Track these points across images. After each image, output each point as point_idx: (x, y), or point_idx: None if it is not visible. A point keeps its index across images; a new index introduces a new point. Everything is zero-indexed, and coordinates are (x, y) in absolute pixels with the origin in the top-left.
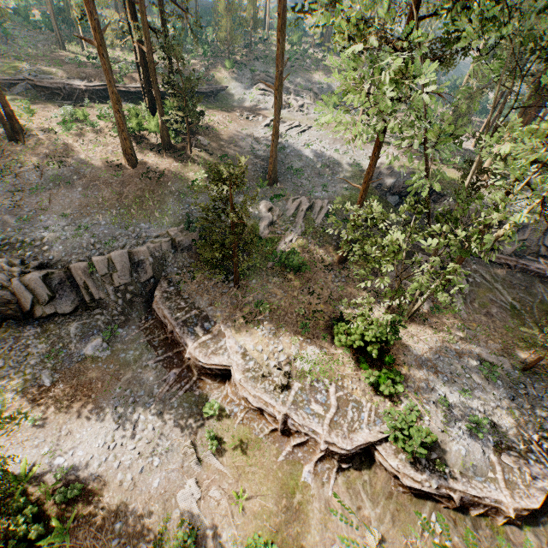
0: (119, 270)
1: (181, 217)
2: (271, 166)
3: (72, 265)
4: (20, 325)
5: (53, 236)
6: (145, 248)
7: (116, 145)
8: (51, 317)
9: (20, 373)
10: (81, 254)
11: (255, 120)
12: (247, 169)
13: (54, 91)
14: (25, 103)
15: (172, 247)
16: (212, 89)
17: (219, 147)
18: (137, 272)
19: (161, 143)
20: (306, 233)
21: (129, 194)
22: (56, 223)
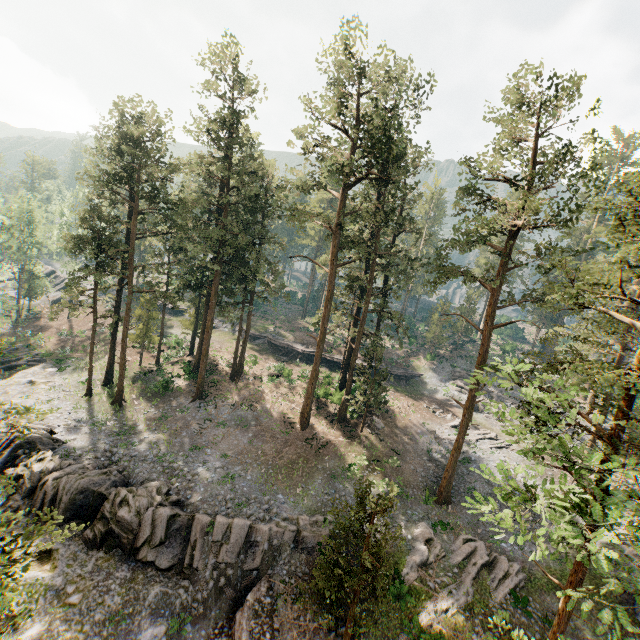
0: (231, 542)
1: (321, 503)
2: (445, 481)
3: (197, 516)
4: (121, 559)
5: (204, 474)
6: (267, 529)
7: (299, 403)
8: (148, 564)
9: (80, 624)
10: (212, 506)
11: (442, 416)
12: (416, 471)
13: (280, 348)
14: (255, 356)
15: (294, 539)
16: (407, 374)
17: (392, 435)
18: (246, 554)
19: (337, 414)
20: (474, 608)
21: (286, 455)
22: (214, 461)
